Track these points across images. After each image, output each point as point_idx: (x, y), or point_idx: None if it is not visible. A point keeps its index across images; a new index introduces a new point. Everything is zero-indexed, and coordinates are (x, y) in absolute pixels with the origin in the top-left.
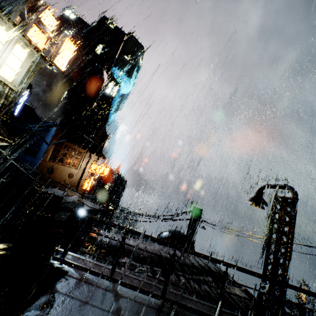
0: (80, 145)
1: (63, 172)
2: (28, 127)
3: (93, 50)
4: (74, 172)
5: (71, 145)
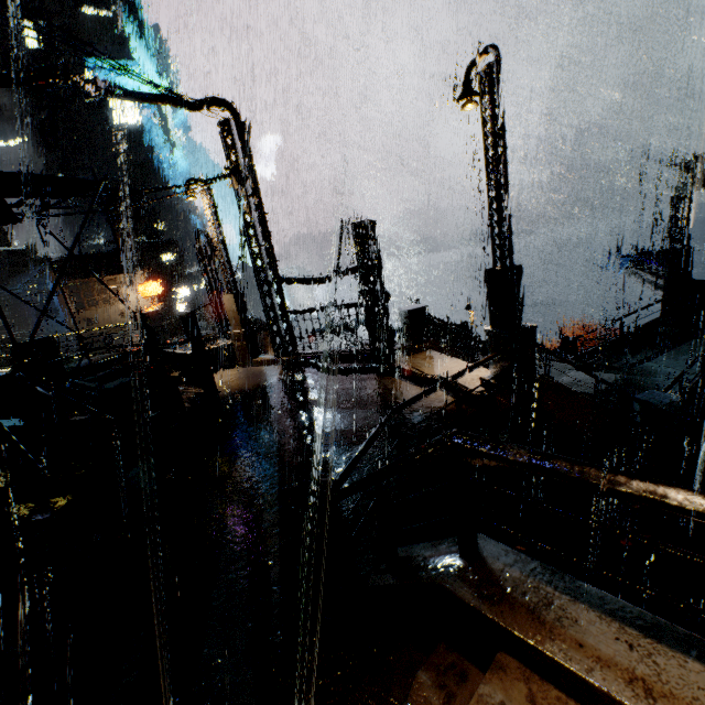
0: (90, 275)
1: (108, 316)
2: (18, 290)
3: (22, 49)
4: (124, 308)
5: (88, 279)
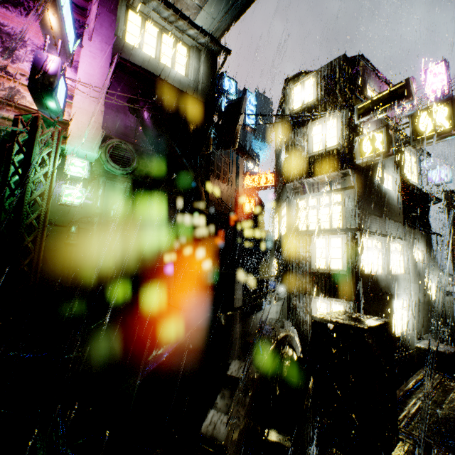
0: None
1: None
2: None
3: None
4: None
5: None
